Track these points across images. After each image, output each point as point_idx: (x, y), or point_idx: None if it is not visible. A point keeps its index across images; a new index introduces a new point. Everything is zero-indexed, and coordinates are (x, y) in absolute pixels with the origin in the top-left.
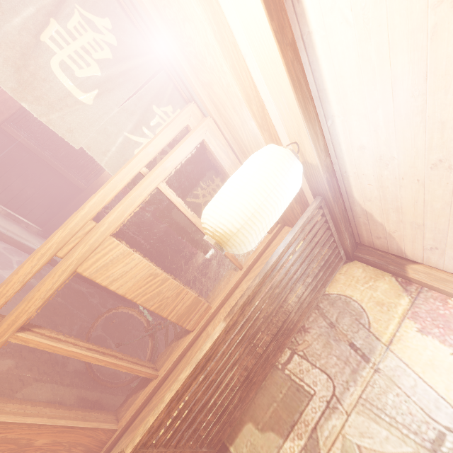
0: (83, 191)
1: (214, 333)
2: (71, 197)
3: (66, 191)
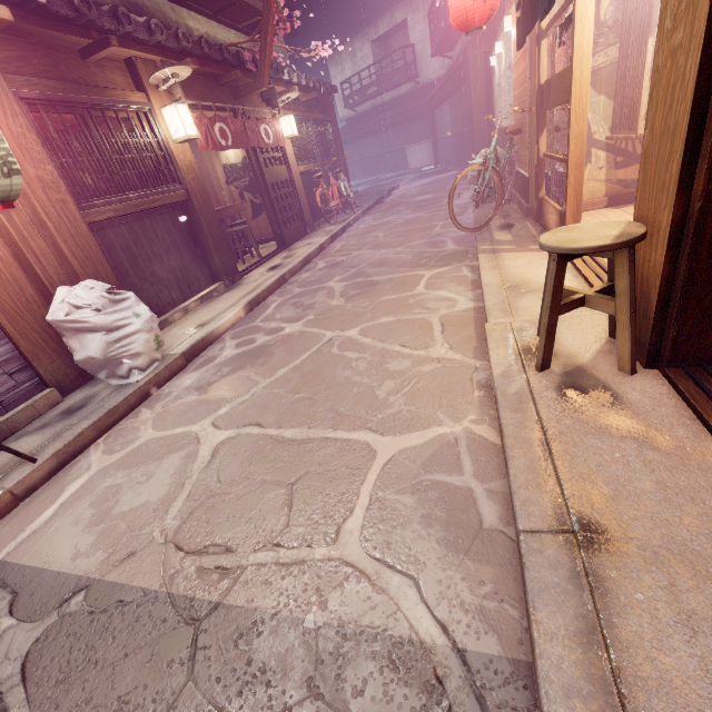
0: (191, 199)
1: (649, 49)
2: (189, 223)
3: (180, 222)
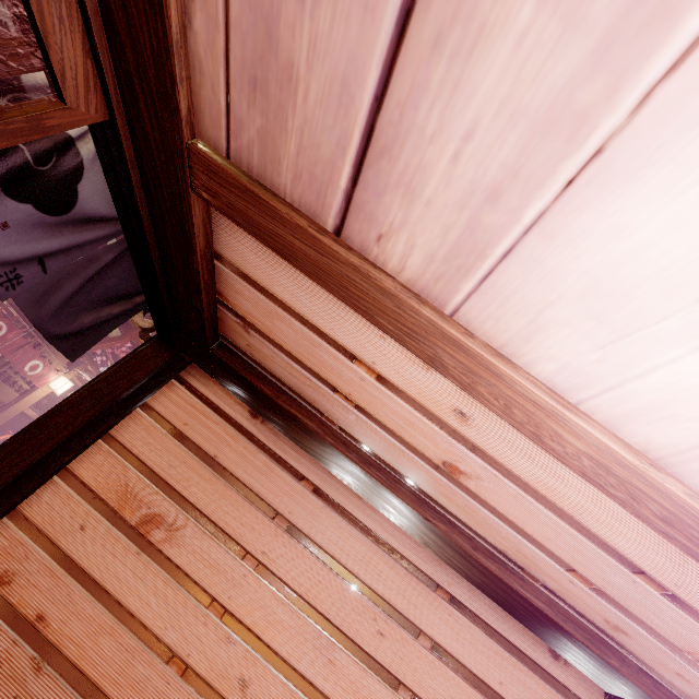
0: None
1: None
2: None
3: None
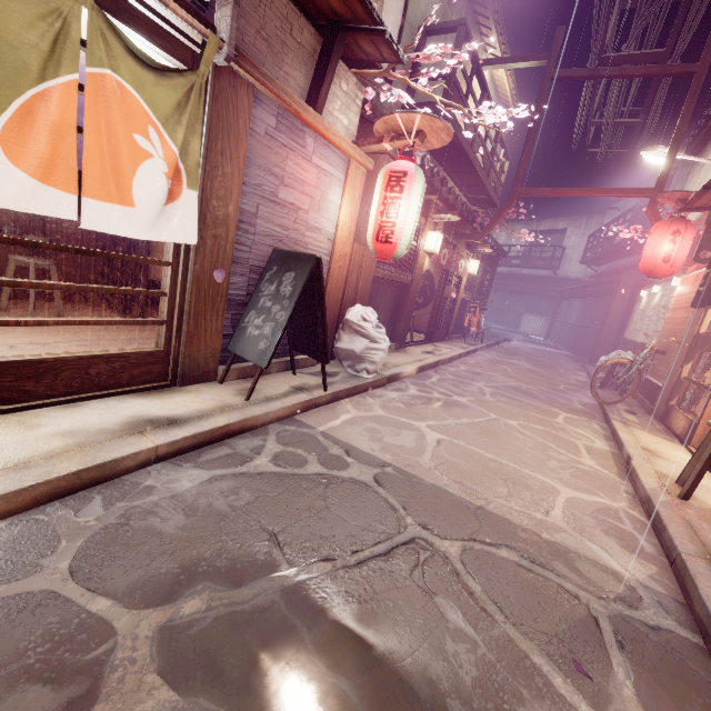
0: (412, 285)
1: None
2: (399, 298)
3: (396, 295)
